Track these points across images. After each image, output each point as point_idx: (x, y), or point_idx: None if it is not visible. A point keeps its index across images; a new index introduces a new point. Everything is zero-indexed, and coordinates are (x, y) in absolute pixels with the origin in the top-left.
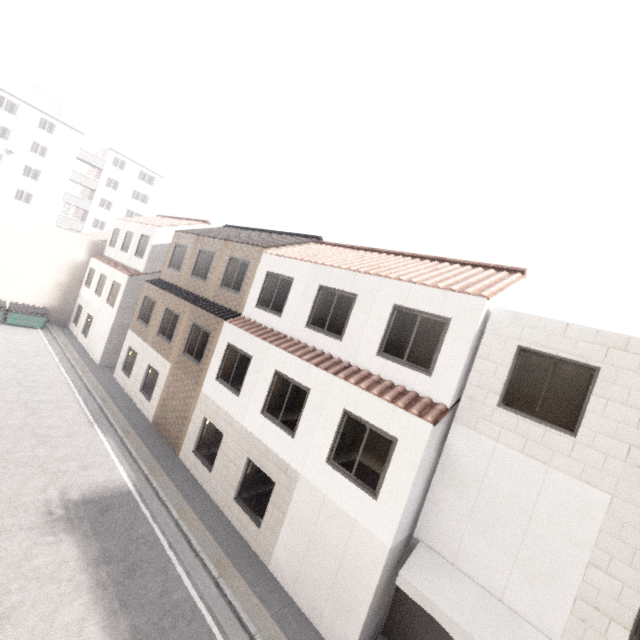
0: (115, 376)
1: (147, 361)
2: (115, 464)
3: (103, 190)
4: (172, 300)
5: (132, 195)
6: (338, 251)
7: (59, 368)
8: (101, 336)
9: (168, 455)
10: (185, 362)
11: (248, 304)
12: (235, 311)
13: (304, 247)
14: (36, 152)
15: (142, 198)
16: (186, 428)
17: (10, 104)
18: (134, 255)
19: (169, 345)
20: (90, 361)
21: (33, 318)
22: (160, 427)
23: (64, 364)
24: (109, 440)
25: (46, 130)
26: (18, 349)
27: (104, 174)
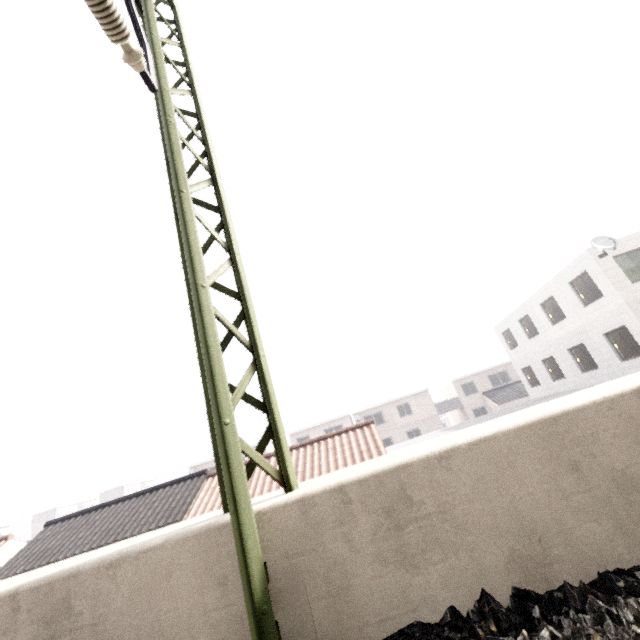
0: None
1: None
2: None
3: None
4: None
5: None
6: None
7: None
8: None
9: None
10: None
11: None
12: None
13: (204, 490)
14: None
15: None
16: None
17: None
18: None
19: None
20: None
21: None
22: None
23: None
24: None
25: None
26: None
27: None
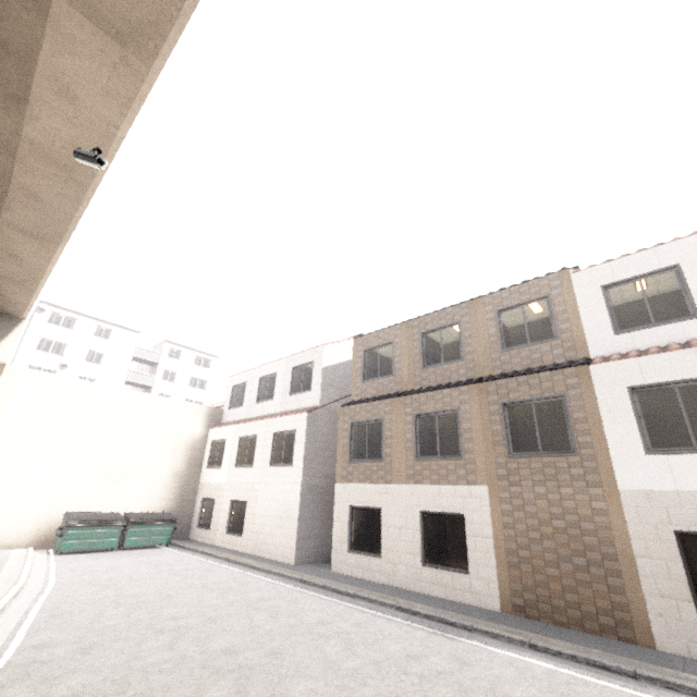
0: (337, 568)
1: (415, 508)
2: (627, 693)
3: (160, 384)
4: (423, 400)
5: (189, 383)
6: None
7: (257, 578)
8: (280, 516)
9: (638, 651)
10: (527, 465)
11: (593, 339)
12: (569, 360)
13: None
14: (91, 360)
15: (200, 384)
16: (631, 576)
17: (68, 319)
18: (289, 395)
19: (460, 460)
20: (275, 562)
21: (157, 529)
22: (538, 608)
23: (254, 572)
24: (518, 653)
25: (102, 337)
26: (176, 569)
27: (160, 367)
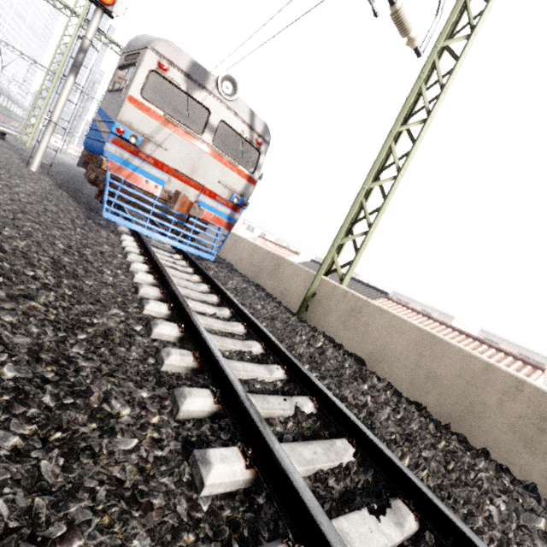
0: None
1: None
2: None
3: None
4: None
5: None
6: (403, 313)
7: None
8: None
9: None
10: None
11: None
12: None
13: (378, 302)
14: None
15: None
16: None
17: None
18: None
19: None
20: None
21: None
22: None
23: None
24: None
25: None
26: None
27: None
